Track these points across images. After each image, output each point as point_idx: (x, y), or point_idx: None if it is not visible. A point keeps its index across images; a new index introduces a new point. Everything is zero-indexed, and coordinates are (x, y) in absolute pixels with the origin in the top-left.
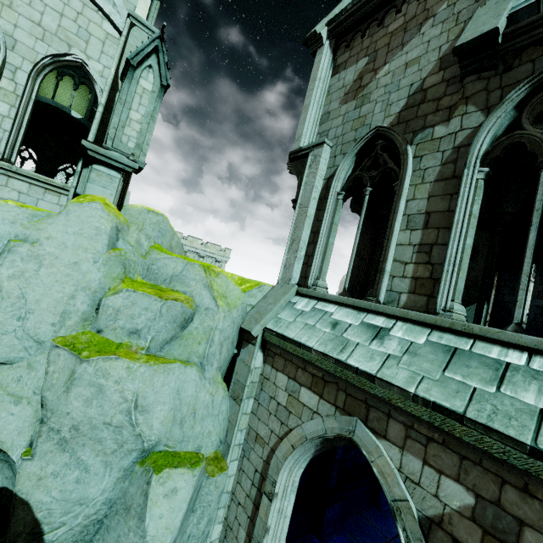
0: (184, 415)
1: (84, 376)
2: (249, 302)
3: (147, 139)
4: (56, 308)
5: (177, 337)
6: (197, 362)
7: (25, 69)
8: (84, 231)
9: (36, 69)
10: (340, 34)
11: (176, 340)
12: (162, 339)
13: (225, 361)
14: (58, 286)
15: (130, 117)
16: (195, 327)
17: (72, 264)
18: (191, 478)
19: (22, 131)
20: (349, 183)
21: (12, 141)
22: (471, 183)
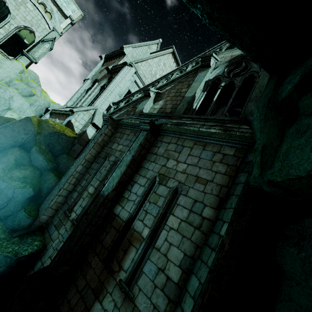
0: (21, 110)
1: (3, 88)
2: (53, 105)
3: (41, 57)
4: (1, 77)
5: (27, 97)
6: (30, 103)
7: (15, 26)
8: (15, 67)
9: (18, 27)
10: (107, 59)
11: (27, 98)
12: (23, 94)
13: (38, 112)
14: (3, 74)
15: (39, 51)
16: (33, 98)
17: (9, 71)
18: (17, 116)
19: (5, 40)
20: (89, 88)
21: (1, 41)
22: (97, 89)
